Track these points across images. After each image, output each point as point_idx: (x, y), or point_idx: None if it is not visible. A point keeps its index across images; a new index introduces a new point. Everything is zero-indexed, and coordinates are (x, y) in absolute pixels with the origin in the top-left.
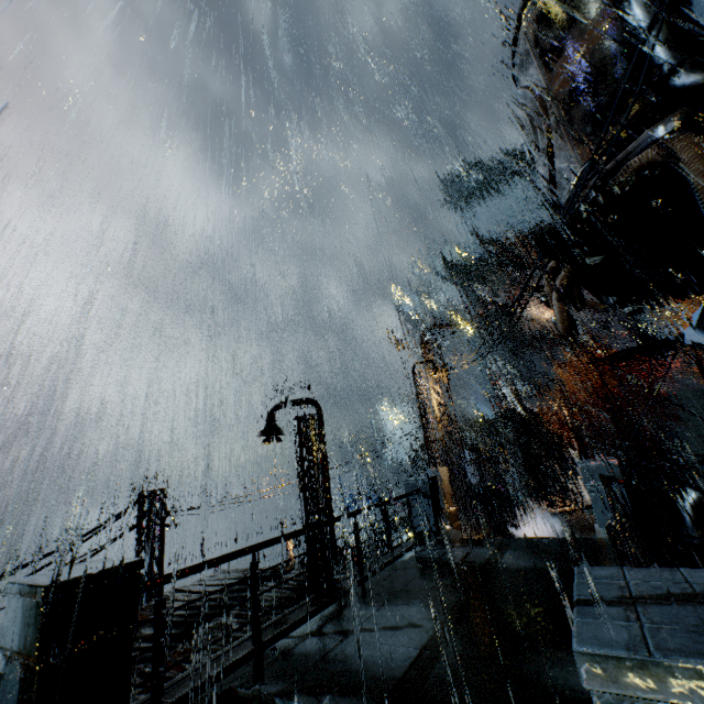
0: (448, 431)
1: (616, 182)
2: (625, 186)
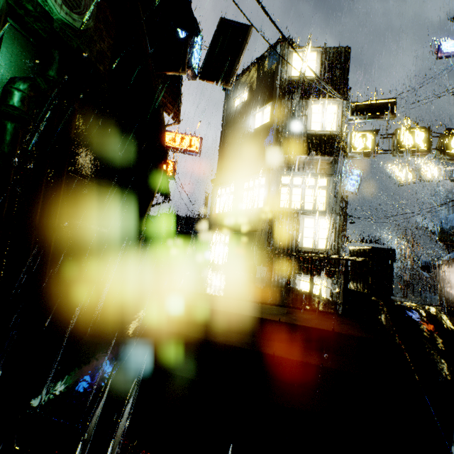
0: (414, 266)
1: (452, 231)
2: (453, 233)
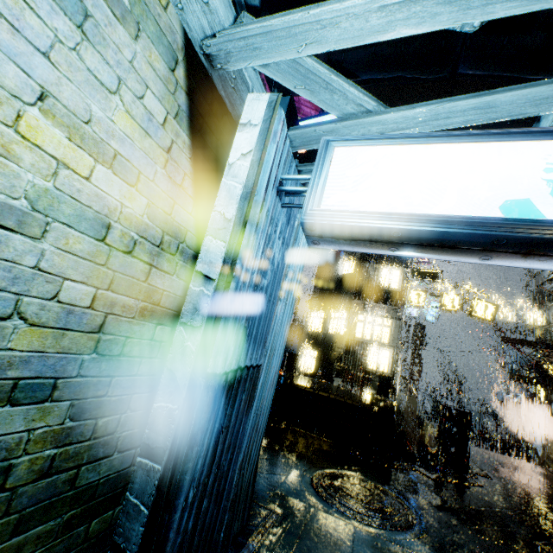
0: None
1: None
2: None
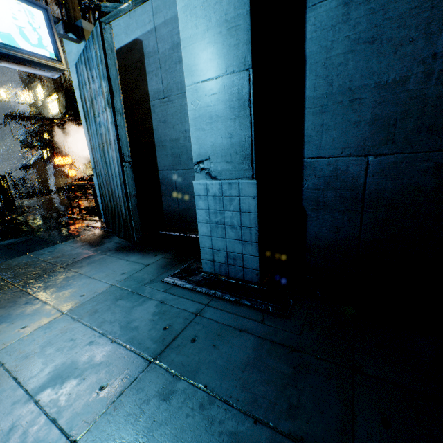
0: None
1: None
2: None
